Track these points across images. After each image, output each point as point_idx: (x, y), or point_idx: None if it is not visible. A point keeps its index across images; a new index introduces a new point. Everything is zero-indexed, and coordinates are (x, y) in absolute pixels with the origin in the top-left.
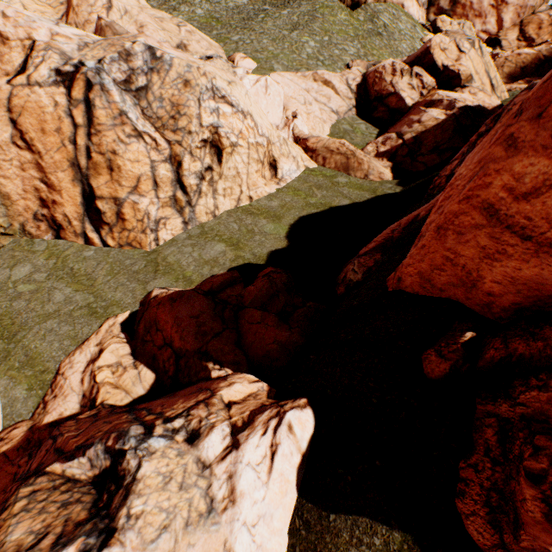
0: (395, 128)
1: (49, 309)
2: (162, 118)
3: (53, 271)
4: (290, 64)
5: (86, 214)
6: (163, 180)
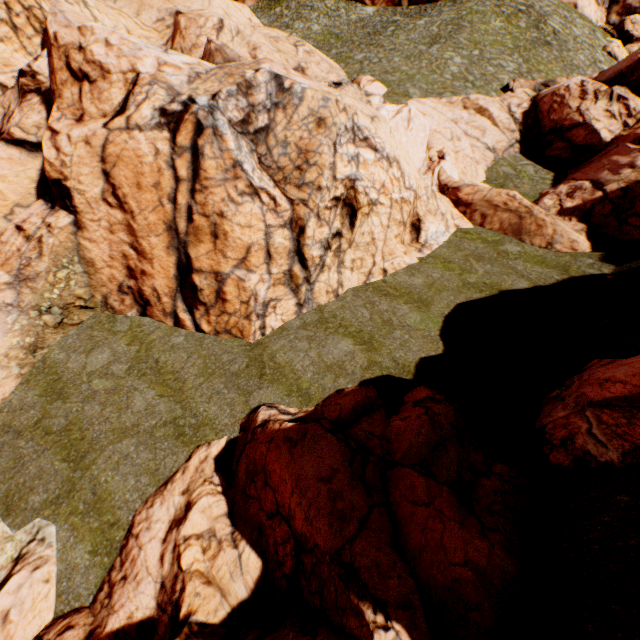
0: (585, 172)
1: (126, 420)
2: (284, 169)
3: (134, 362)
4: (429, 87)
5: (179, 289)
6: (278, 250)
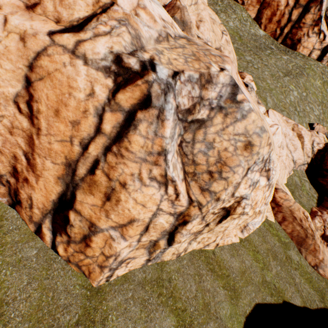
0: None
1: None
2: (198, 164)
3: None
4: (278, 102)
5: (52, 212)
6: (156, 226)
